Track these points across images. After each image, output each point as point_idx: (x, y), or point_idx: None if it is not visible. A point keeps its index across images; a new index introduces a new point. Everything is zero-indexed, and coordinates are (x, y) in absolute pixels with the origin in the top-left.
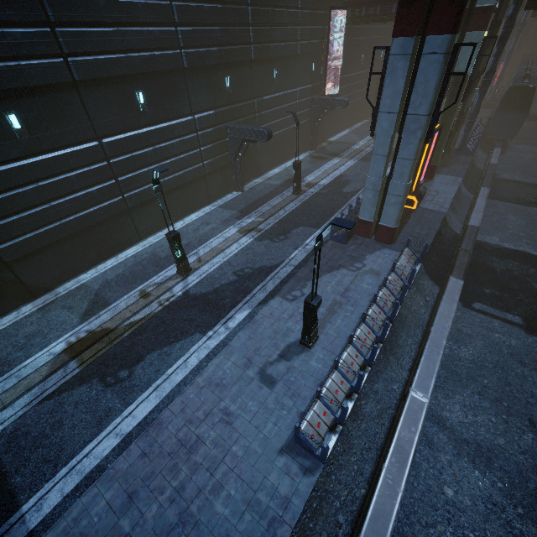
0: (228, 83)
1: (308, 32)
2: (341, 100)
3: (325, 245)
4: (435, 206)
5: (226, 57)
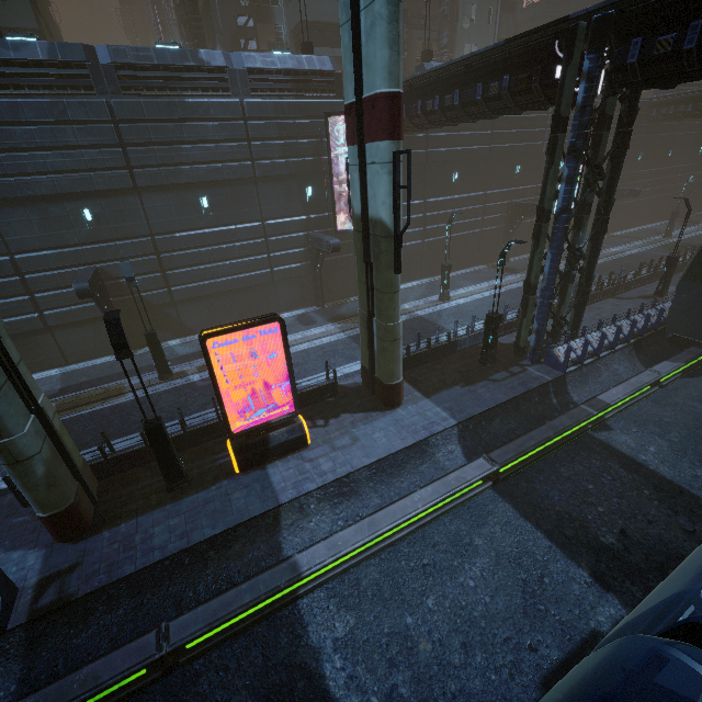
0: (87, 216)
1: (278, 148)
2: (327, 241)
3: (6, 495)
4: (288, 478)
5: (74, 186)
